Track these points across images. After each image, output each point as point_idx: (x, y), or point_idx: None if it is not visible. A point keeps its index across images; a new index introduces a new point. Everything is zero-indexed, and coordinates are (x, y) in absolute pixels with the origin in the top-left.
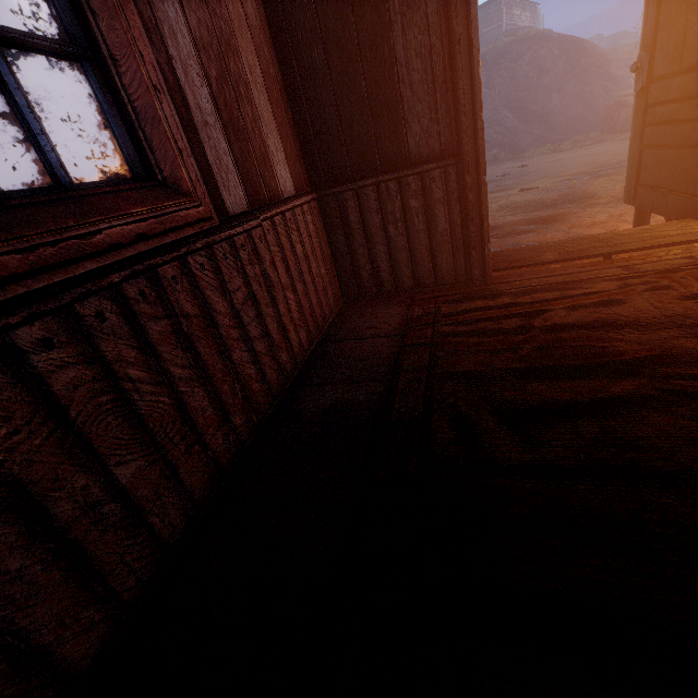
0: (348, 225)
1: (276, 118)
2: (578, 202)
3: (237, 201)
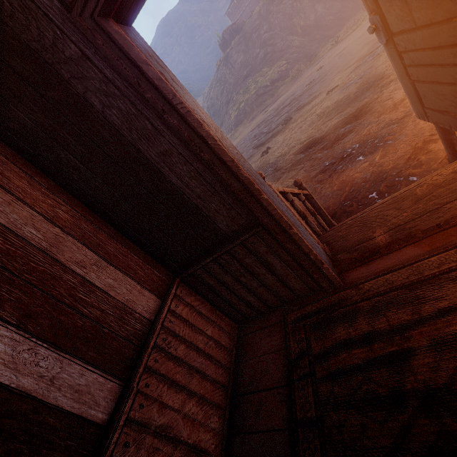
0: (211, 286)
1: (120, 267)
2: (374, 87)
3: (108, 398)
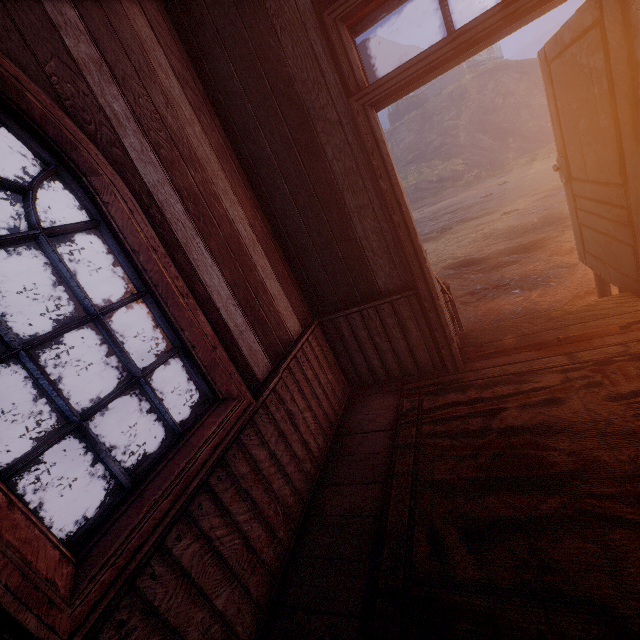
0: (344, 338)
1: (283, 286)
2: (556, 224)
3: (264, 369)
